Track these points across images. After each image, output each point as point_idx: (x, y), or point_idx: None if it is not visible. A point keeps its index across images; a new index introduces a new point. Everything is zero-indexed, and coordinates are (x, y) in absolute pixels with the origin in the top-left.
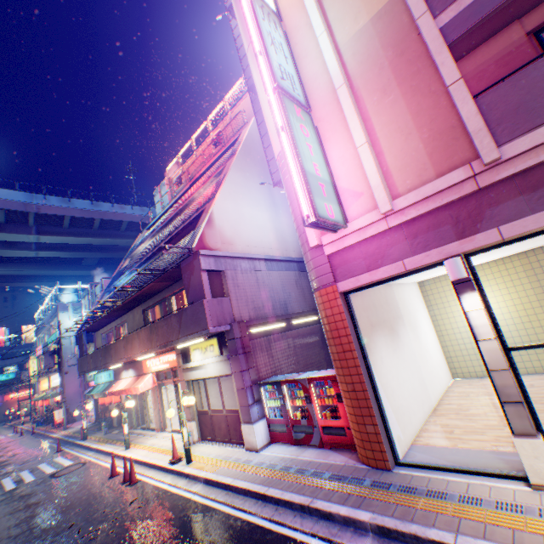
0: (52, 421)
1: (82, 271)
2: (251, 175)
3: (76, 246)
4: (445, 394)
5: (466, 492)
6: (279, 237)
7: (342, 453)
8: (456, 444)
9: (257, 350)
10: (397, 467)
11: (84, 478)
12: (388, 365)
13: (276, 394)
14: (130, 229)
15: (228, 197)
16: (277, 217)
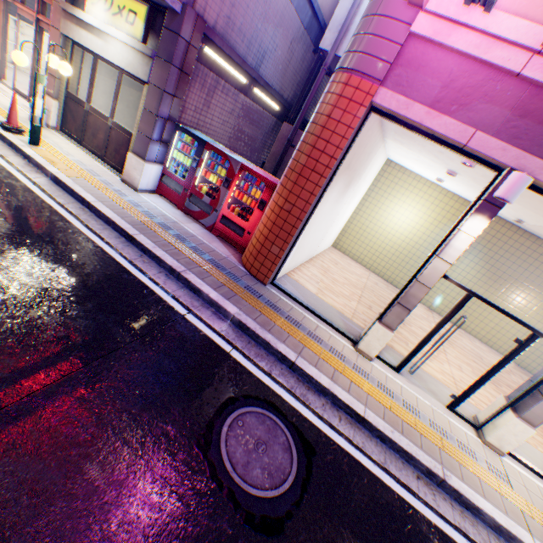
0: None
1: None
2: None
3: None
4: (324, 255)
5: (314, 331)
6: None
7: (227, 247)
8: (319, 294)
9: (196, 83)
10: (271, 286)
11: None
12: (324, 212)
13: (191, 153)
14: None
15: None
16: None
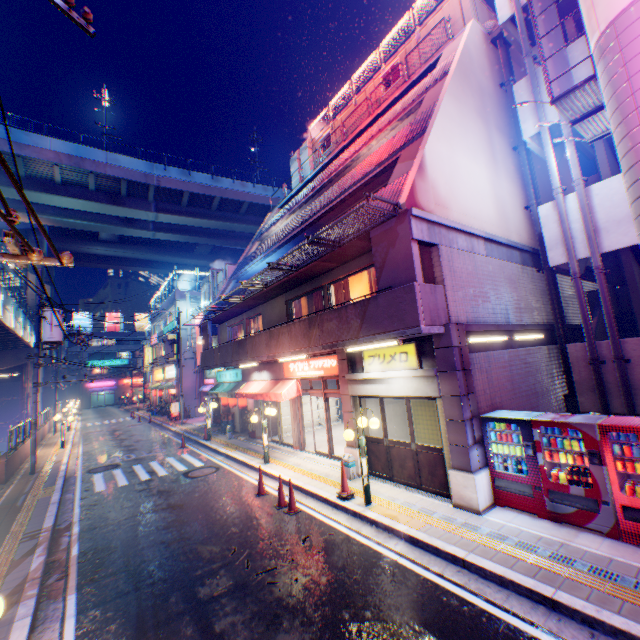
0: (166, 412)
1: (194, 260)
2: (467, 110)
3: (192, 230)
4: None
5: None
6: (498, 210)
7: None
8: None
9: (474, 369)
10: None
11: (224, 487)
12: None
13: (513, 439)
14: (249, 213)
15: (441, 137)
16: (496, 179)
